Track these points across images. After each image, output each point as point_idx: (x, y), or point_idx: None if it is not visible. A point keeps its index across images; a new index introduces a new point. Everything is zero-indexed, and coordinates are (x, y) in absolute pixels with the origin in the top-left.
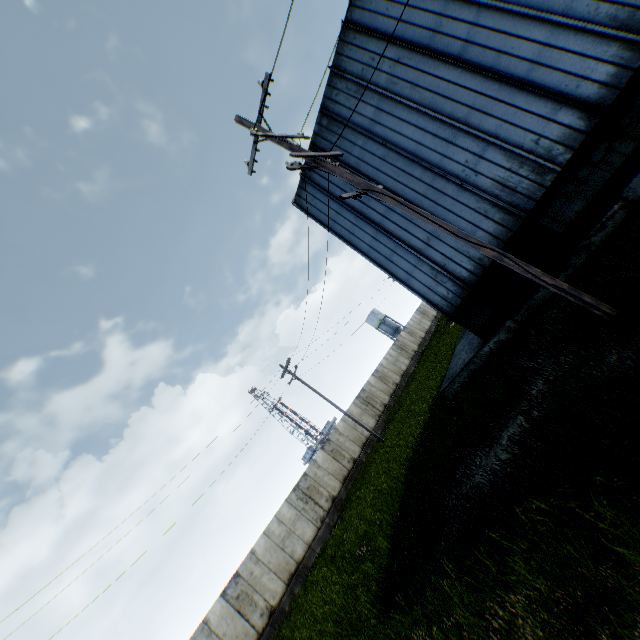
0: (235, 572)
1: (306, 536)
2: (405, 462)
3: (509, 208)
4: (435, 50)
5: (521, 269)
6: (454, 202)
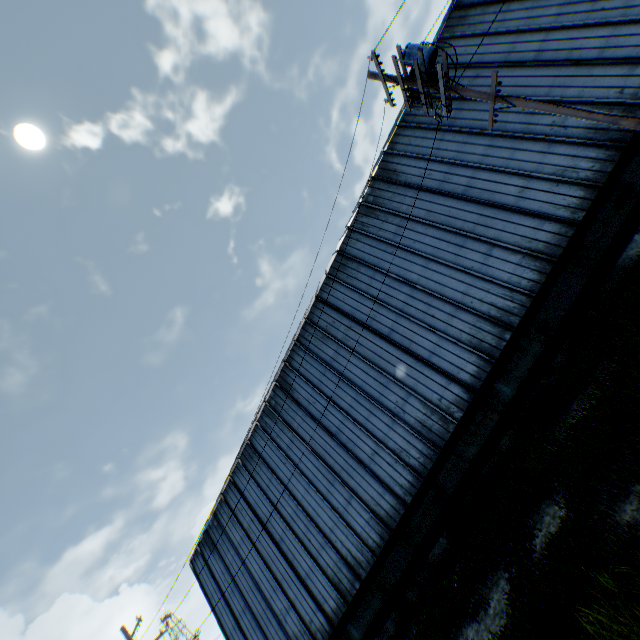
0: None
1: None
2: None
3: None
4: (269, 529)
5: None
6: (276, 632)
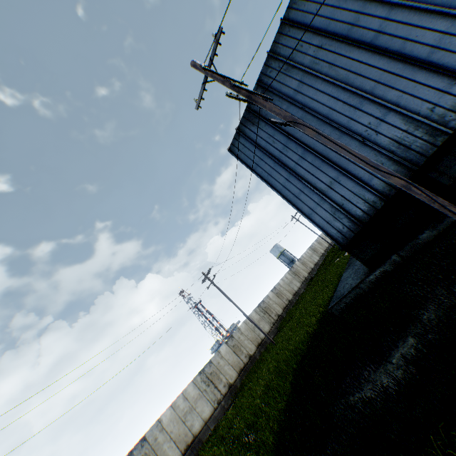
0: (142, 436)
1: (204, 414)
2: (293, 364)
3: (403, 162)
4: (351, 38)
5: (428, 198)
6: None
